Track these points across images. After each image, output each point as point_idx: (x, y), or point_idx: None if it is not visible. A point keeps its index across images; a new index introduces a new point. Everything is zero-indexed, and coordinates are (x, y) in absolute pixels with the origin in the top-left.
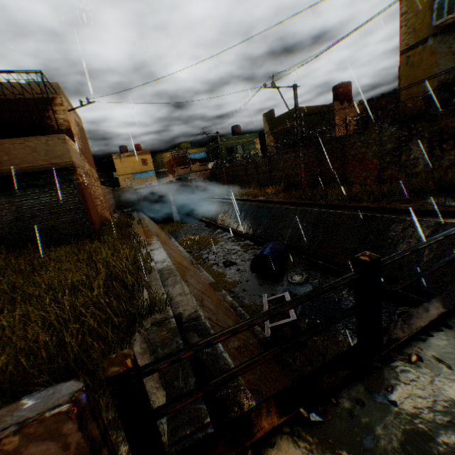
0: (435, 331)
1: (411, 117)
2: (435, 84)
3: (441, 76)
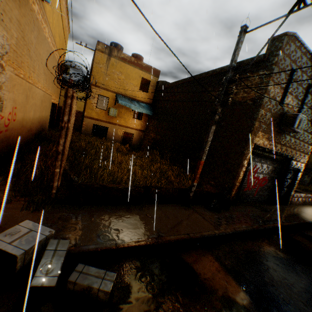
0: None
1: (305, 168)
2: None
3: None
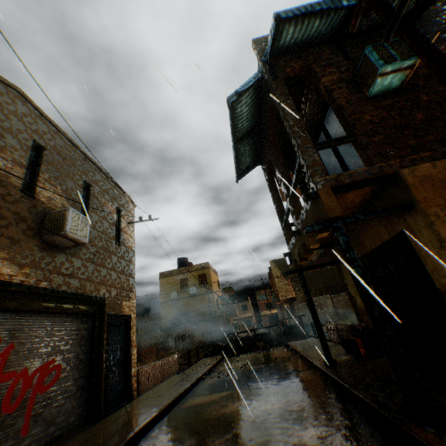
0: (197, 362)
1: (167, 328)
2: (173, 317)
3: (175, 314)
